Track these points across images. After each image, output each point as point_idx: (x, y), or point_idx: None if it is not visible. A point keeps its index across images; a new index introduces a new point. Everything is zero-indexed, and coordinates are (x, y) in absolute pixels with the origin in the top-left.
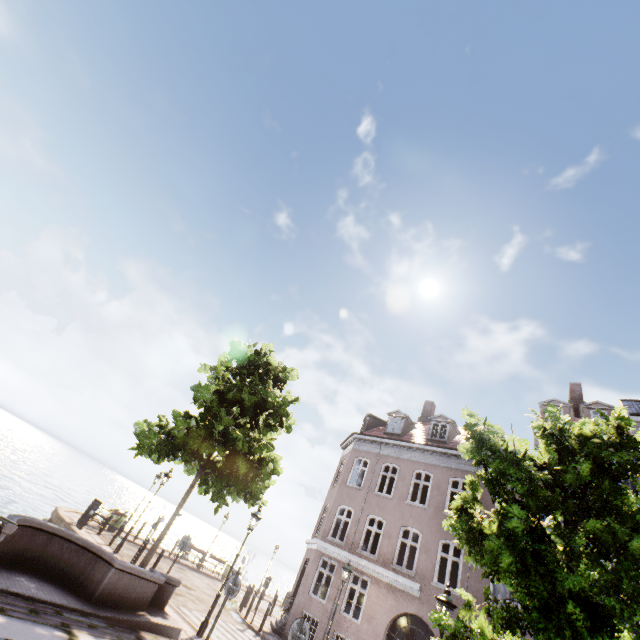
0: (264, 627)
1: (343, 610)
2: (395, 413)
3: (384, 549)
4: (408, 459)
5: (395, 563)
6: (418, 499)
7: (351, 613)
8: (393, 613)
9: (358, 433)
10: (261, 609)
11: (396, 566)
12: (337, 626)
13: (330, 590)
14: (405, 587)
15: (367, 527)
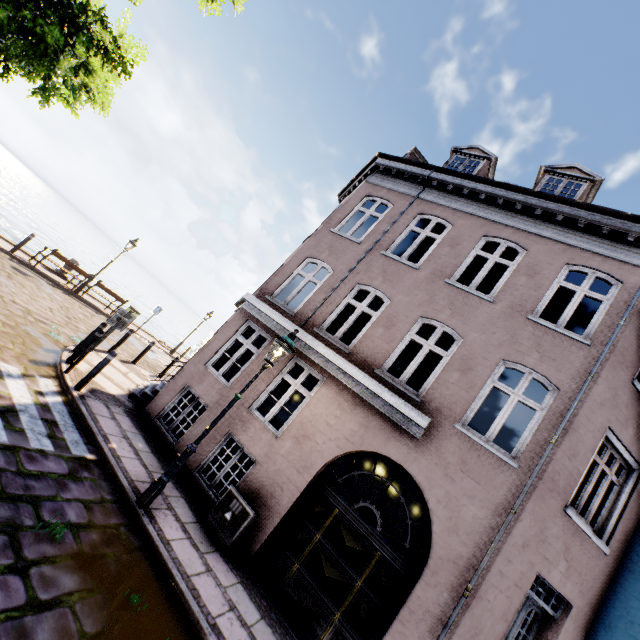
0: (113, 386)
1: (255, 408)
2: (470, 150)
3: (371, 342)
4: (478, 216)
5: (385, 370)
6: (476, 283)
7: (268, 417)
8: (351, 445)
9: (388, 155)
10: (157, 367)
11: (386, 375)
12: (235, 427)
13: (243, 372)
14: (394, 413)
15: (349, 301)
